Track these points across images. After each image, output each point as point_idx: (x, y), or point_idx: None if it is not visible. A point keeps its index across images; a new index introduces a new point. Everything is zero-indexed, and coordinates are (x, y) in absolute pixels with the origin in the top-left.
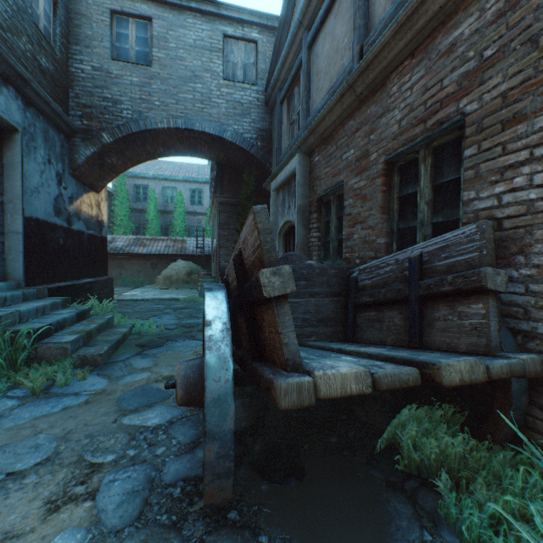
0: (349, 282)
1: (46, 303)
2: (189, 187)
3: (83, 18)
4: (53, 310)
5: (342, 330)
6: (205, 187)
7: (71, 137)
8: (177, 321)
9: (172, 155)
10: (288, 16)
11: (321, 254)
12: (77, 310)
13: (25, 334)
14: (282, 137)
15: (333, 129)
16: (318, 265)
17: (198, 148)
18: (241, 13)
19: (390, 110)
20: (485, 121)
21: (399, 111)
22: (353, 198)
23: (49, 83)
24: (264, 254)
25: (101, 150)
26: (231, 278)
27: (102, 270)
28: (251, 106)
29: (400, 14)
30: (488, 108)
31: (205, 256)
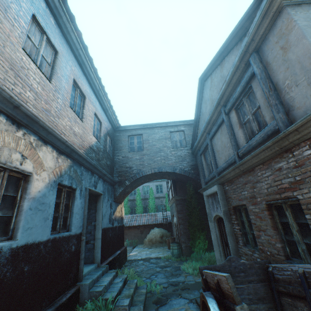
0: (268, 272)
1: (111, 277)
2: (155, 184)
3: (119, 141)
4: (113, 280)
5: (274, 305)
6: (163, 183)
7: (114, 185)
8: (166, 279)
9: (151, 180)
10: (196, 124)
11: (244, 239)
12: (122, 278)
13: (110, 300)
14: (204, 169)
15: (232, 178)
16: (247, 262)
17: (163, 176)
18: (175, 123)
19: (260, 182)
20: (308, 205)
21: (264, 184)
22: (254, 215)
23: (109, 169)
24: (234, 298)
25: (125, 188)
26: (208, 280)
27: (122, 243)
28: (185, 156)
29: (252, 154)
30: (307, 200)
31: (168, 223)
